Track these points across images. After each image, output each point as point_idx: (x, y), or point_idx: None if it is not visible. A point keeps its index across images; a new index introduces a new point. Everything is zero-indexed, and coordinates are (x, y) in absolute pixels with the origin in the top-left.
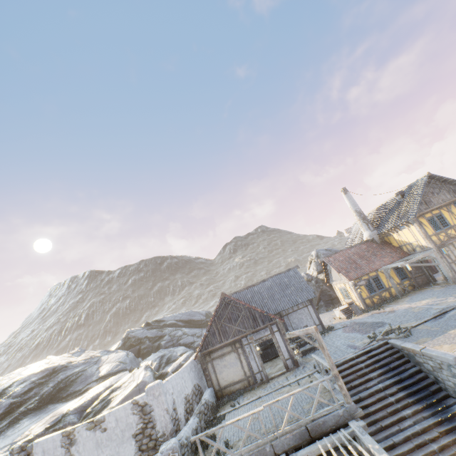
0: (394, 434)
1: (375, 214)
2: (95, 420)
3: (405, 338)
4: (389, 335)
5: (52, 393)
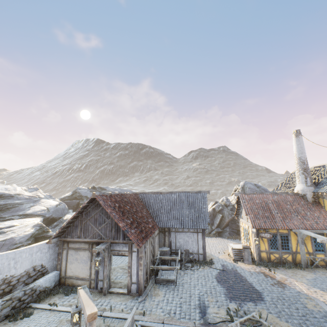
0: None
1: (322, 170)
2: None
3: None
4: None
5: None
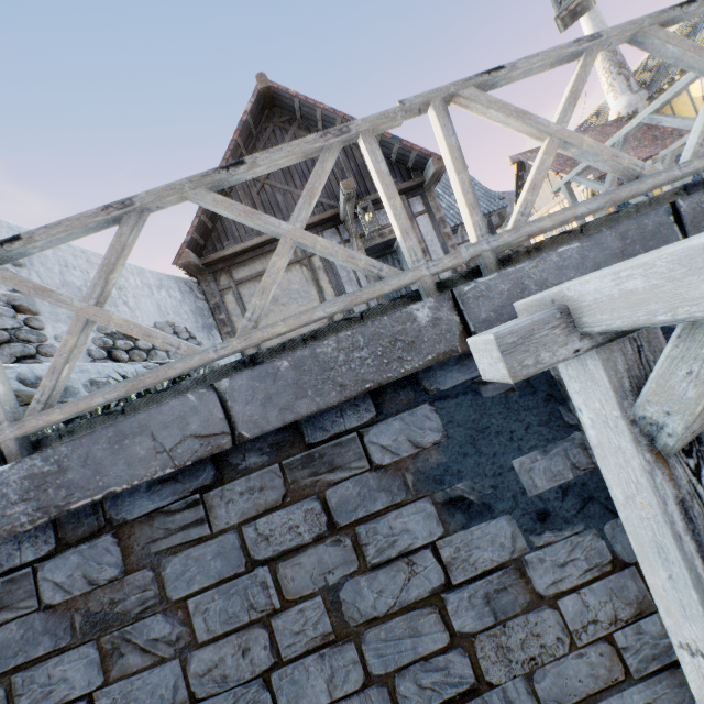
0: None
1: (640, 73)
2: None
3: None
4: None
5: None
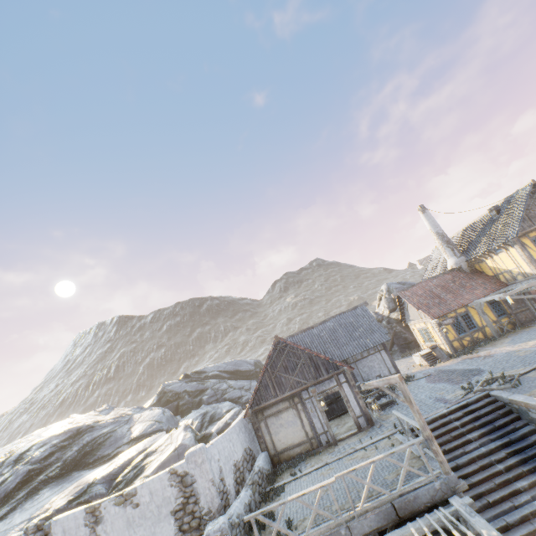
0: (506, 512)
1: (462, 237)
2: (125, 493)
3: (513, 389)
4: (490, 385)
5: (76, 458)
